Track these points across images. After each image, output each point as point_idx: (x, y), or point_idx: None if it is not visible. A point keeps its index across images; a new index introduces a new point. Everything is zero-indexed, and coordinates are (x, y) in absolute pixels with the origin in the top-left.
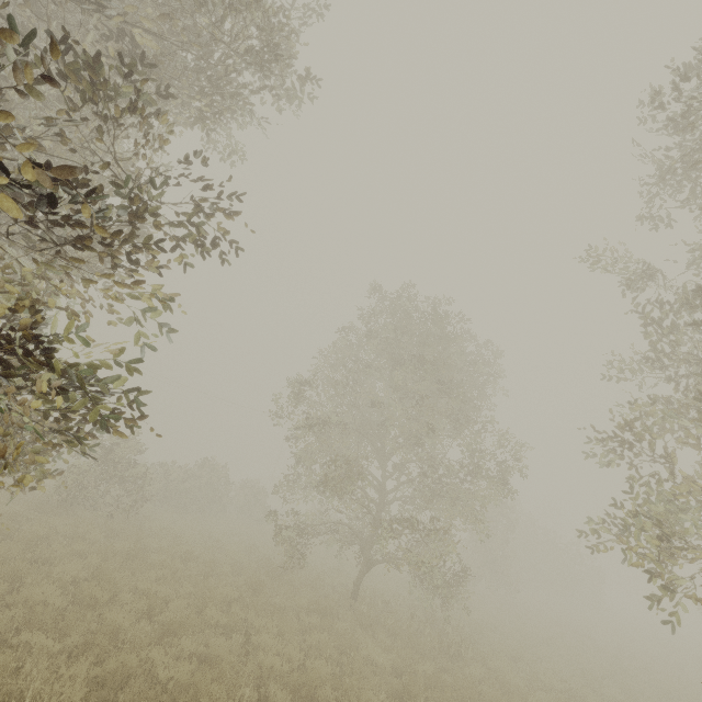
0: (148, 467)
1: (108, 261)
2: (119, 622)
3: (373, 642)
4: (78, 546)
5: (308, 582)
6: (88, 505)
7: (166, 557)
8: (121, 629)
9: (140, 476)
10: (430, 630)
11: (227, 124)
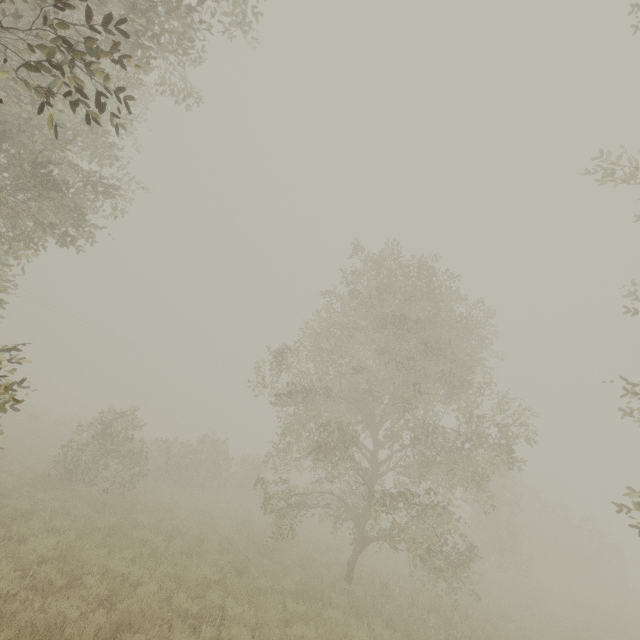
0: (144, 442)
1: (77, 227)
2: (65, 613)
3: (368, 635)
4: (58, 522)
5: (301, 561)
6: (88, 479)
7: (148, 534)
8: (67, 621)
9: (136, 451)
10: (435, 619)
11: (185, 76)
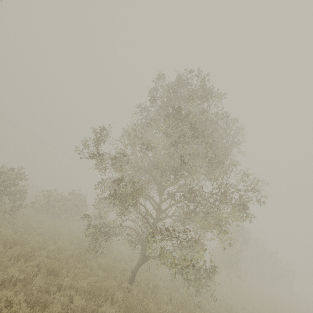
0: (23, 187)
1: None
2: None
3: None
4: None
5: (105, 267)
6: None
7: None
8: None
9: (16, 192)
10: None
11: None
